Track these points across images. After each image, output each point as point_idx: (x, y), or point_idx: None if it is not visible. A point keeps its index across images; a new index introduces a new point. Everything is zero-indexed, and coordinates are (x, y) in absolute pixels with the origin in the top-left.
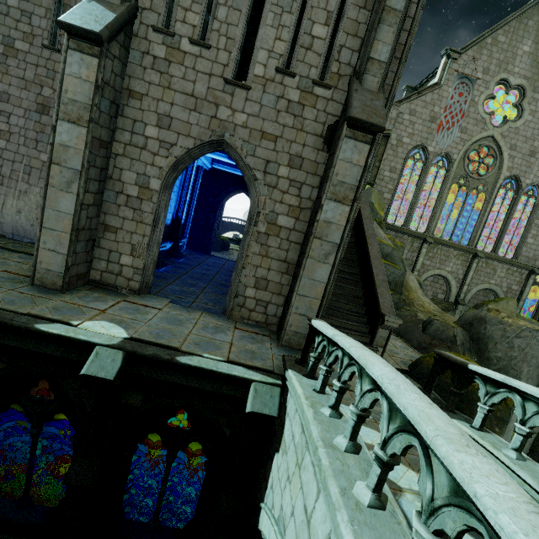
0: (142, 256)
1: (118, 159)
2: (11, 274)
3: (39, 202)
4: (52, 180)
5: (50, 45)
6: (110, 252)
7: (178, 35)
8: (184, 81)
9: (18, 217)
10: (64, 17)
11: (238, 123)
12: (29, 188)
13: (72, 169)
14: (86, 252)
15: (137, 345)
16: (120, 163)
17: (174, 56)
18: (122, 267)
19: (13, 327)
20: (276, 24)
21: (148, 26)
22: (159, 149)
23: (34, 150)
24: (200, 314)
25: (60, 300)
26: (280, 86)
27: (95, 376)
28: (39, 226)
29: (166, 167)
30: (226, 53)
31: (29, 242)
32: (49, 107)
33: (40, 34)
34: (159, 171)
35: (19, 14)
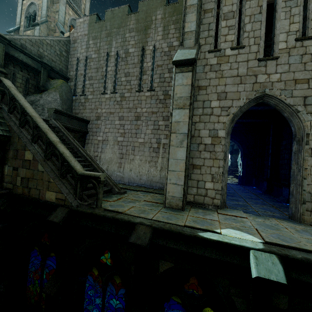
0: (219, 181)
1: (196, 125)
2: (148, 202)
3: (139, 163)
4: (172, 142)
5: (139, 90)
6: (198, 181)
7: (222, 49)
8: (230, 70)
9: (130, 173)
10: (175, 59)
11: (274, 80)
12: (134, 157)
13: (182, 133)
14: (186, 183)
15: (280, 249)
16: (197, 127)
17: (222, 60)
18: (207, 190)
19: (186, 235)
20: (288, 16)
21: (205, 52)
22: (221, 112)
23: (135, 138)
24: (275, 220)
25: (188, 215)
26: (301, 48)
27: (268, 278)
28: (166, 170)
29: (227, 121)
30: (256, 45)
31: (137, 185)
32: (140, 116)
33: (134, 87)
34: (223, 125)
35: (126, 83)
